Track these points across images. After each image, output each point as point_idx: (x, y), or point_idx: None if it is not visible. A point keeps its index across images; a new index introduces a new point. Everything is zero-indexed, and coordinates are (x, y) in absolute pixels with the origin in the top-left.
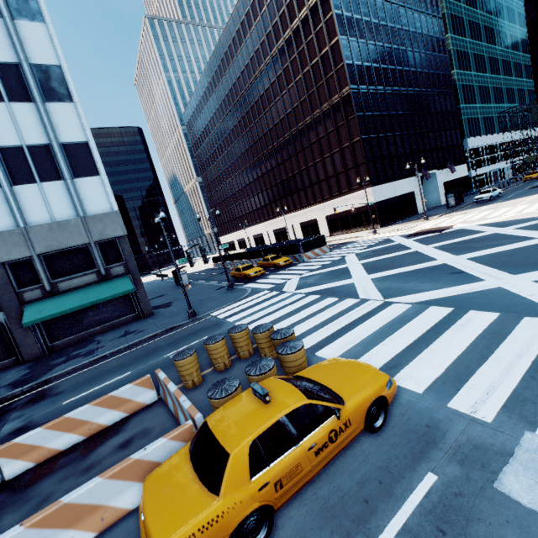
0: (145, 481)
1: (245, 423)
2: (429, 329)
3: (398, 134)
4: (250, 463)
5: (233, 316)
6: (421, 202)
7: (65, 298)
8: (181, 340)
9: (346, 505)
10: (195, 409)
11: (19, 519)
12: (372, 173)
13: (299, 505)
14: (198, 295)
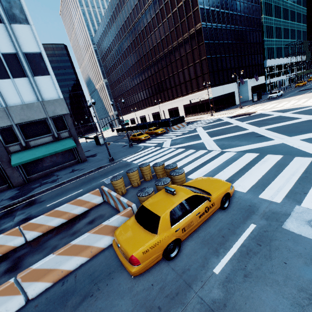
0: (115, 232)
1: (165, 203)
2: (247, 163)
3: (227, 56)
4: (170, 220)
5: (136, 160)
6: (238, 98)
7: (35, 150)
8: (108, 173)
9: (214, 239)
10: (131, 202)
11: (43, 256)
12: (212, 79)
13: (191, 240)
14: (112, 150)
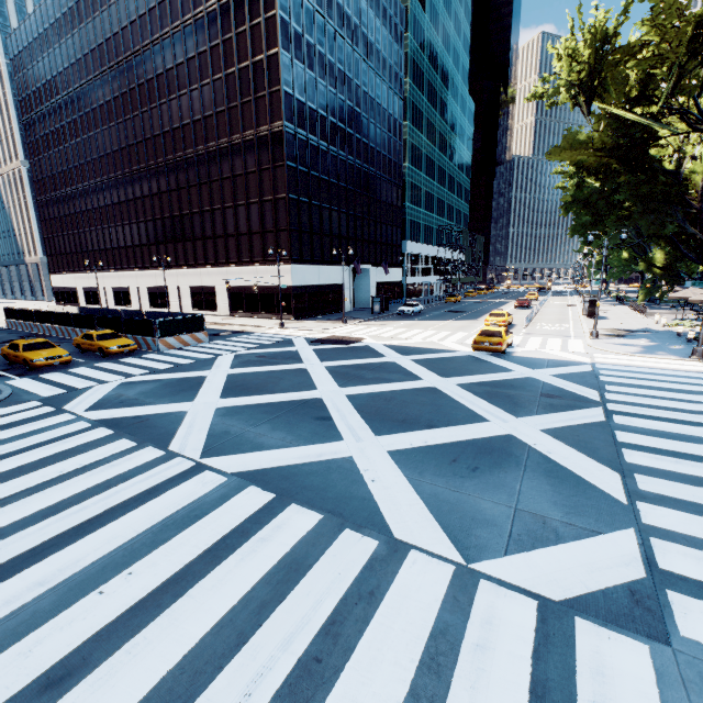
0: None
1: None
2: (212, 546)
3: (335, 209)
4: None
5: None
6: (349, 298)
7: None
8: None
9: None
10: None
11: None
12: (296, 247)
13: None
14: None
